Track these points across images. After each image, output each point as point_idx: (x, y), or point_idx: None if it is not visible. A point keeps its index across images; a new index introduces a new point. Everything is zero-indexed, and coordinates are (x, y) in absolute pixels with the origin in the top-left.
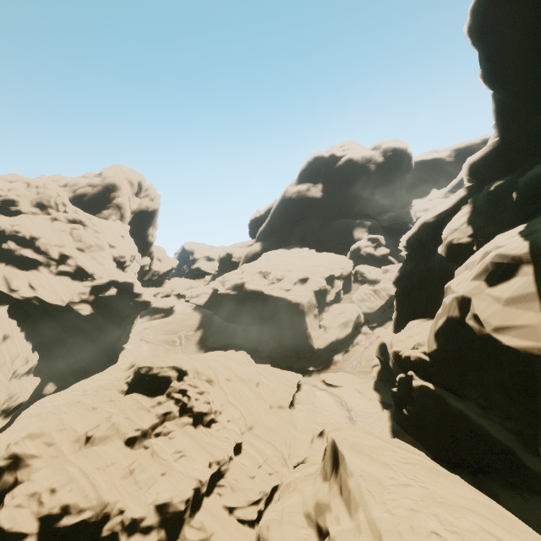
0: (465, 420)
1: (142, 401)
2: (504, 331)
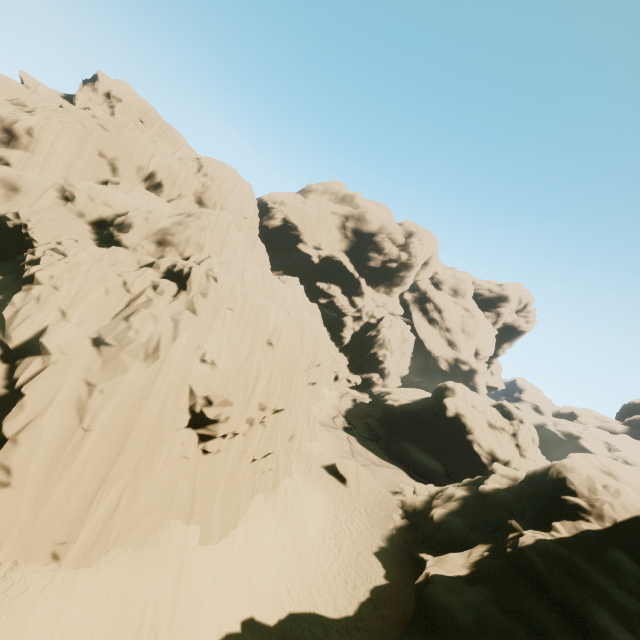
0: None
1: (499, 414)
2: None
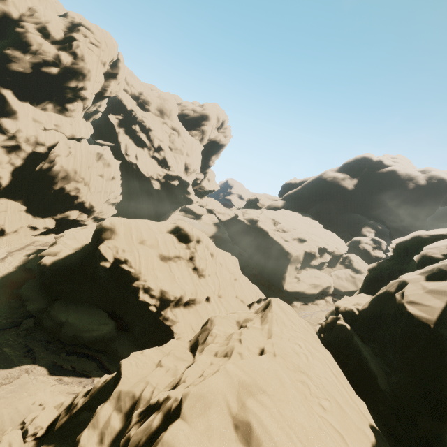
0: (358, 353)
1: (175, 240)
2: (413, 304)
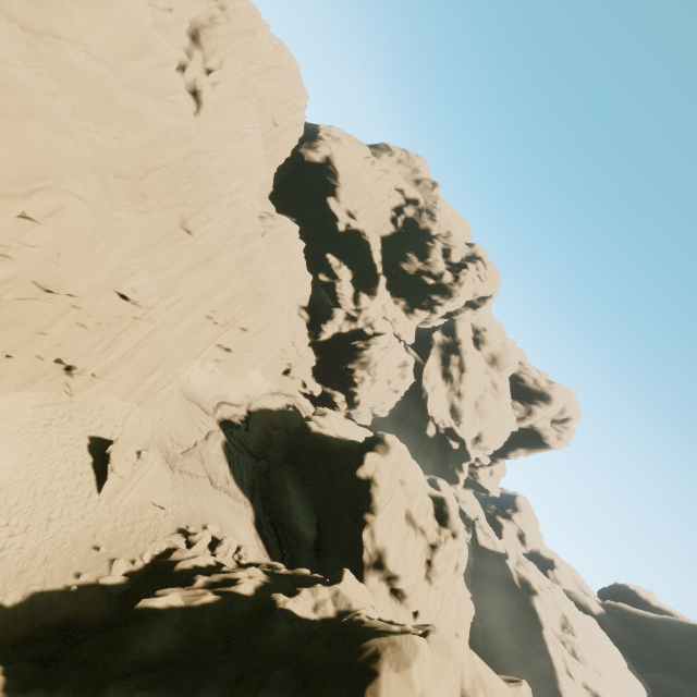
0: None
1: (431, 510)
2: None
